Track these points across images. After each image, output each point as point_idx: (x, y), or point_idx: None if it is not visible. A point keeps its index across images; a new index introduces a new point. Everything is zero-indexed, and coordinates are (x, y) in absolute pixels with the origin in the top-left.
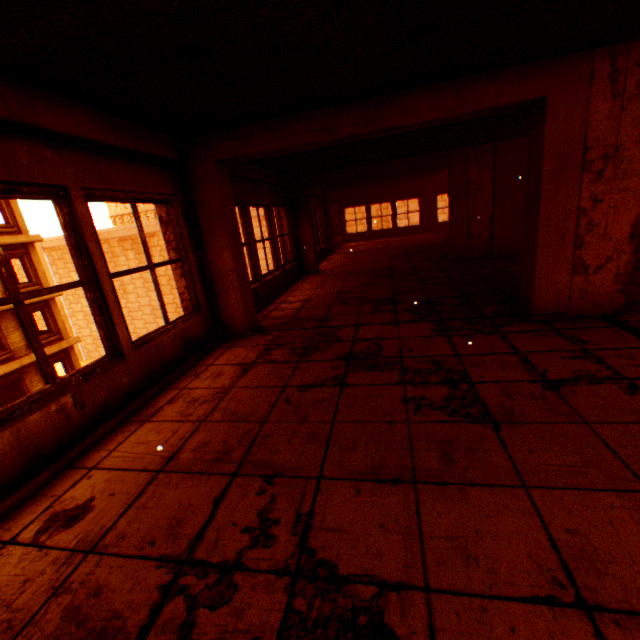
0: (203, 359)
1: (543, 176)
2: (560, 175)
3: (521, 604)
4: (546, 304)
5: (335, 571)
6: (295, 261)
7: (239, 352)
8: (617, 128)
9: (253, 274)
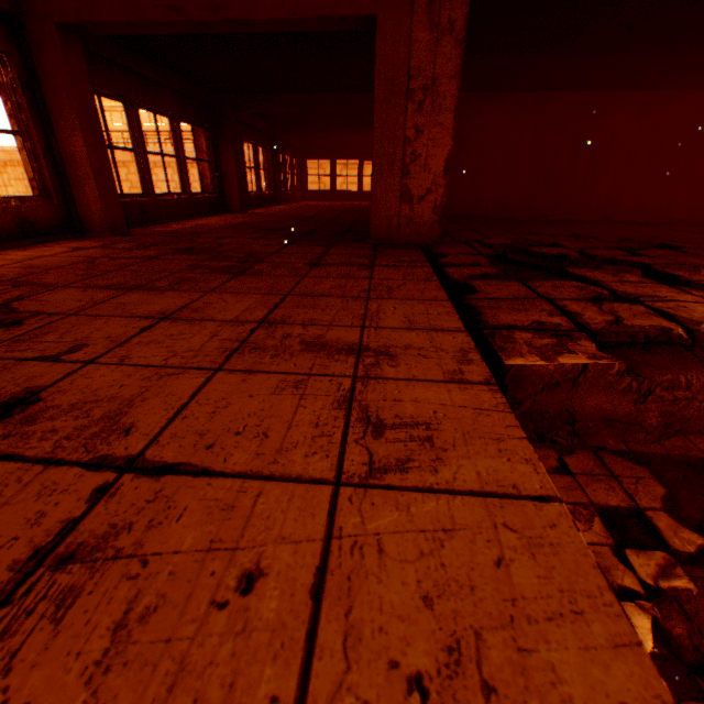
0: (44, 244)
1: (376, 100)
2: (390, 101)
3: (127, 318)
4: (382, 230)
5: (16, 311)
6: (217, 195)
7: (86, 243)
8: (435, 62)
9: (143, 188)
